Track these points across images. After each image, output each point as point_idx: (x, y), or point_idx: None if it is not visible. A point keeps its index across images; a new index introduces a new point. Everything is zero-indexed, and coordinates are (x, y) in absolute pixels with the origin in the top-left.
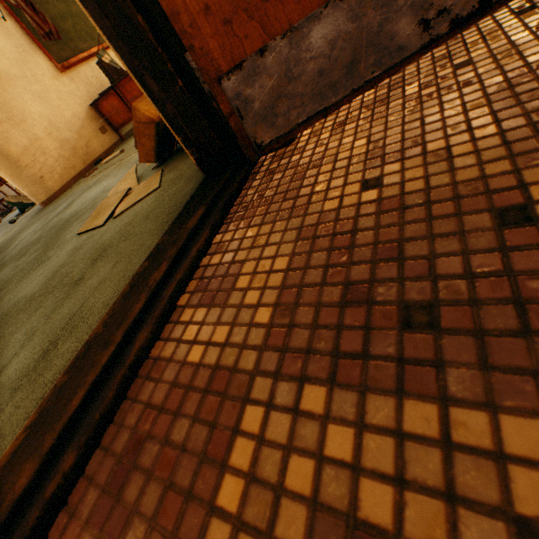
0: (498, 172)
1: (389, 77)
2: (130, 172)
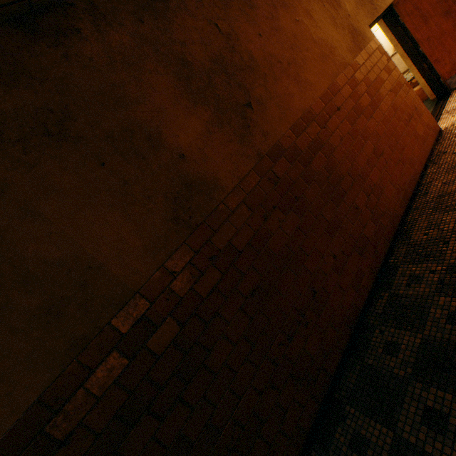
0: None
1: None
2: None
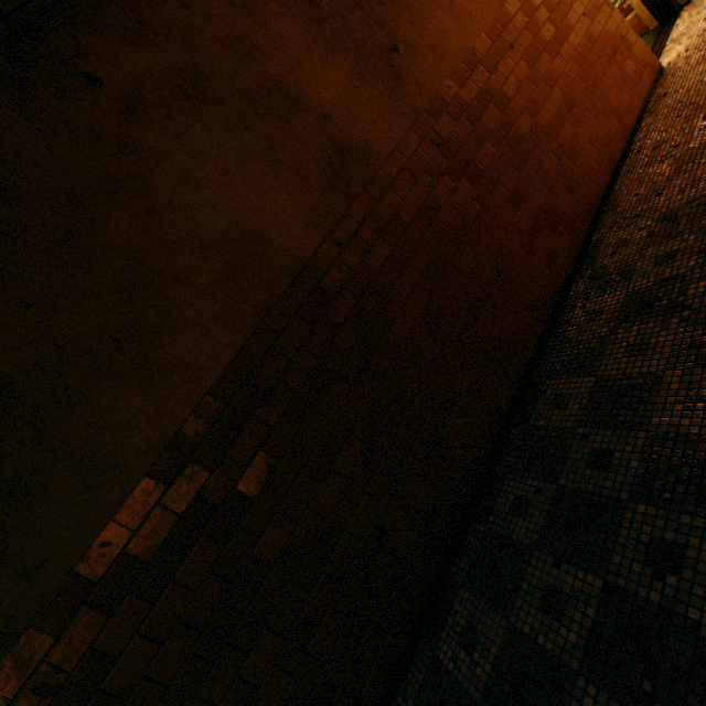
0: None
1: None
2: None
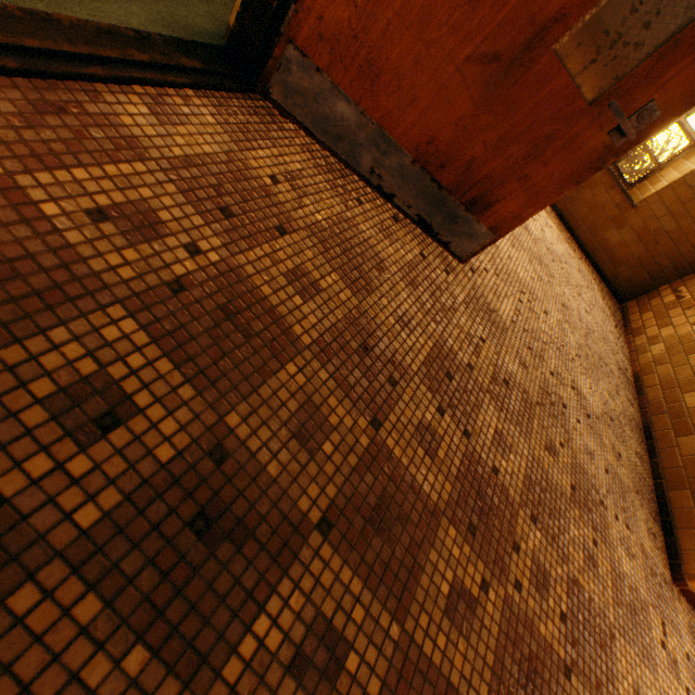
0: (299, 225)
1: (345, 166)
2: None
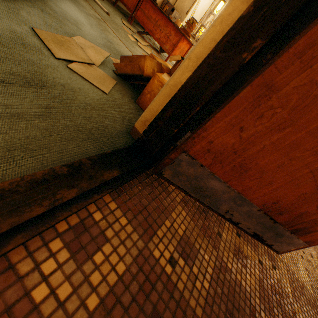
0: (198, 313)
1: (207, 208)
2: (103, 53)
